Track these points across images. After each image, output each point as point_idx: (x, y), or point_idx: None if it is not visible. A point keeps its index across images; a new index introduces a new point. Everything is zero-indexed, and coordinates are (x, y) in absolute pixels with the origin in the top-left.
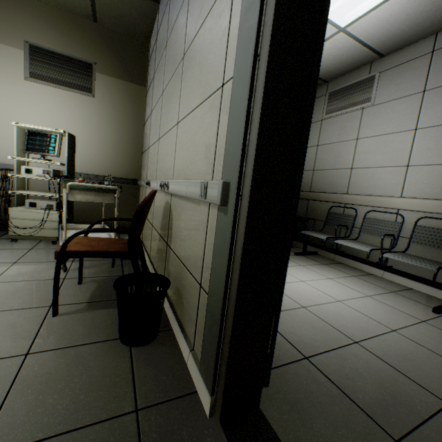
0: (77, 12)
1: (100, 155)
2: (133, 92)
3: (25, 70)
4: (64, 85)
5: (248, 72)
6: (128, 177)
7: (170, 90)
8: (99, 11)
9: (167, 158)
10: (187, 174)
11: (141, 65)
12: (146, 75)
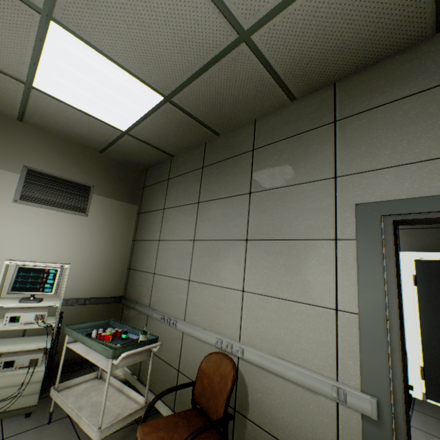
0: (86, 145)
1: (83, 275)
2: (126, 210)
3: (16, 192)
4: (58, 206)
5: (383, 328)
6: (111, 294)
7: (217, 250)
8: (111, 149)
9: (219, 312)
10: (278, 351)
11: (136, 187)
12: (139, 195)
